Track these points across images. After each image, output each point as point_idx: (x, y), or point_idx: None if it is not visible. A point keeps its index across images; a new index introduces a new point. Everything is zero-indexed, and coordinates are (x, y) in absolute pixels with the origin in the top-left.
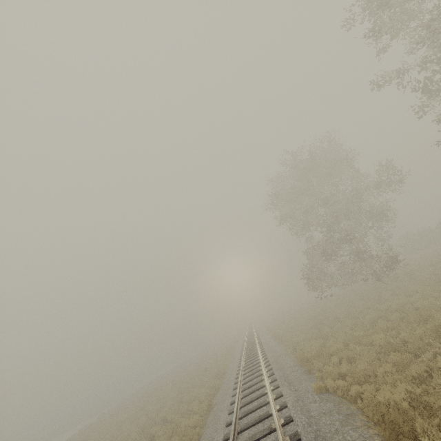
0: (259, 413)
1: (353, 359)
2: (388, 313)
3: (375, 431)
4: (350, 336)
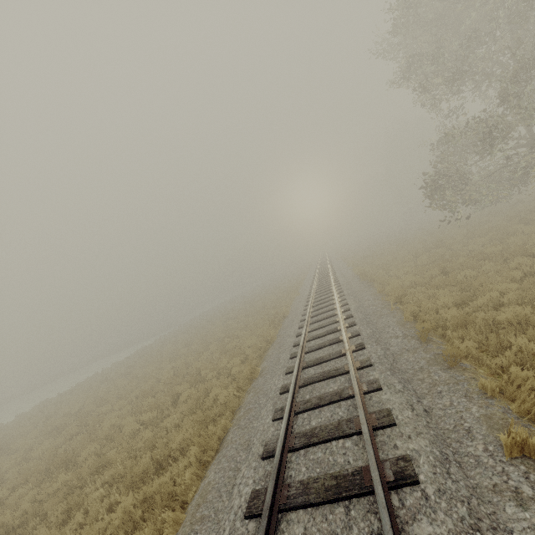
0: (335, 459)
1: None
2: None
3: None
4: None
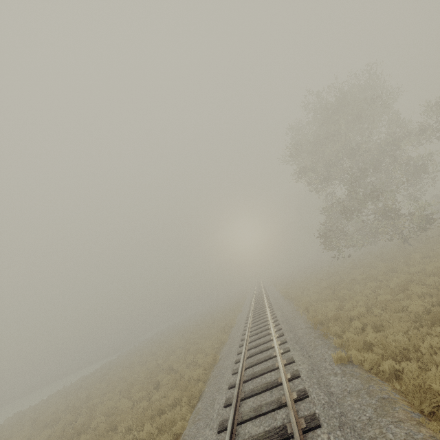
0: (266, 379)
1: (380, 326)
2: (425, 277)
3: (430, 430)
4: (373, 300)
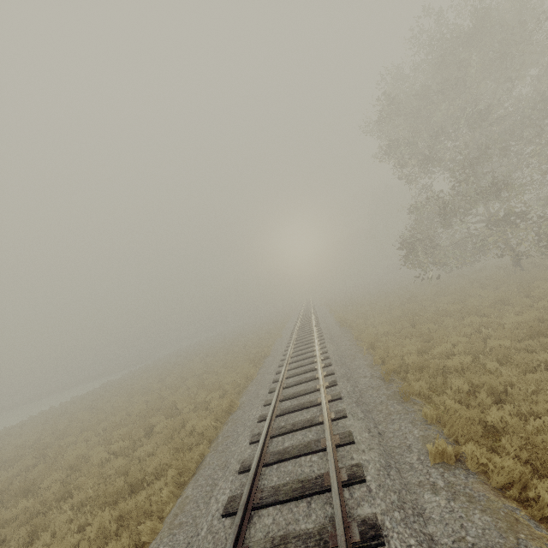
0: (303, 469)
1: (503, 394)
2: None
3: None
4: (481, 345)
